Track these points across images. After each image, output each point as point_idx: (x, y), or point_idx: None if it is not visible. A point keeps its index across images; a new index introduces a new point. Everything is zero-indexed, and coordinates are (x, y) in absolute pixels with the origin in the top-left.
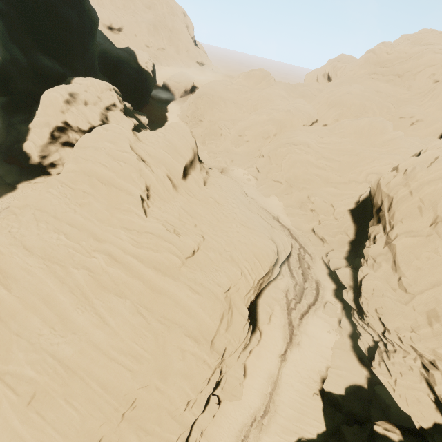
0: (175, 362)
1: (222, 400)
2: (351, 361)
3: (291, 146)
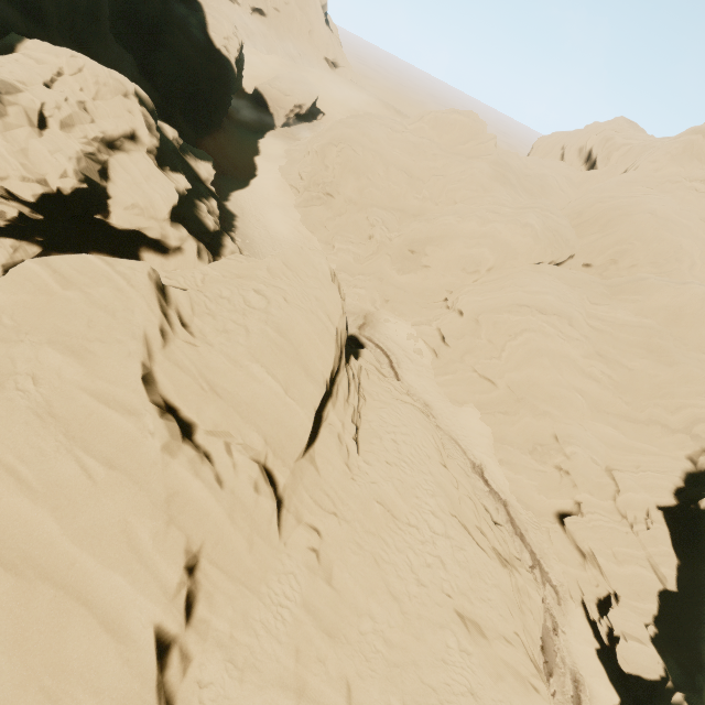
0: None
1: None
2: None
3: (534, 313)
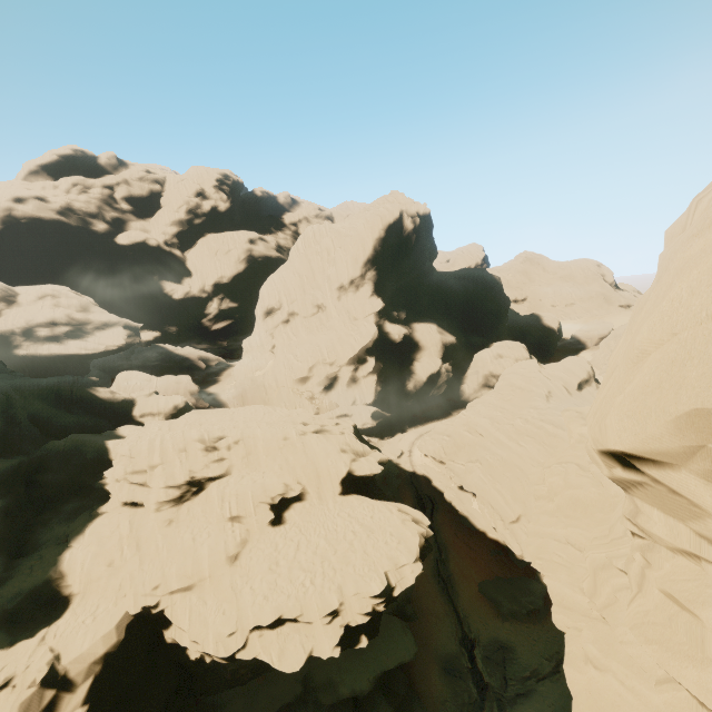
0: None
1: None
2: None
3: None
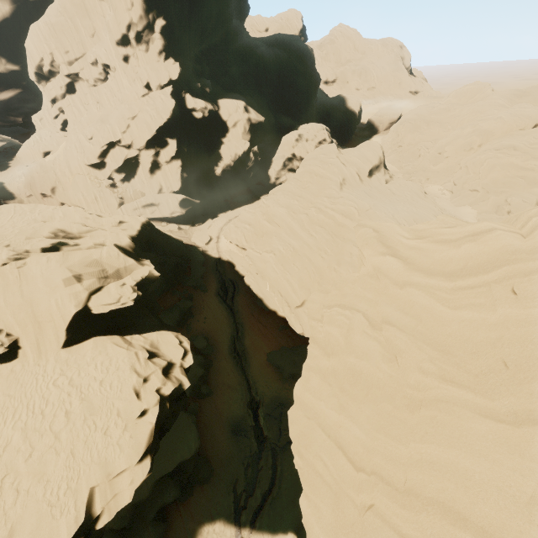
0: (346, 258)
1: None
2: None
3: (492, 151)
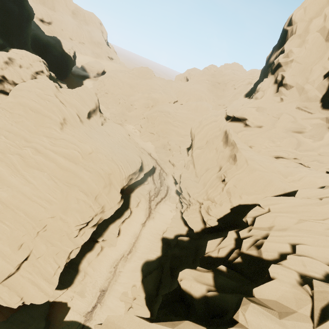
0: (73, 204)
1: (104, 247)
2: (180, 224)
3: (160, 112)
